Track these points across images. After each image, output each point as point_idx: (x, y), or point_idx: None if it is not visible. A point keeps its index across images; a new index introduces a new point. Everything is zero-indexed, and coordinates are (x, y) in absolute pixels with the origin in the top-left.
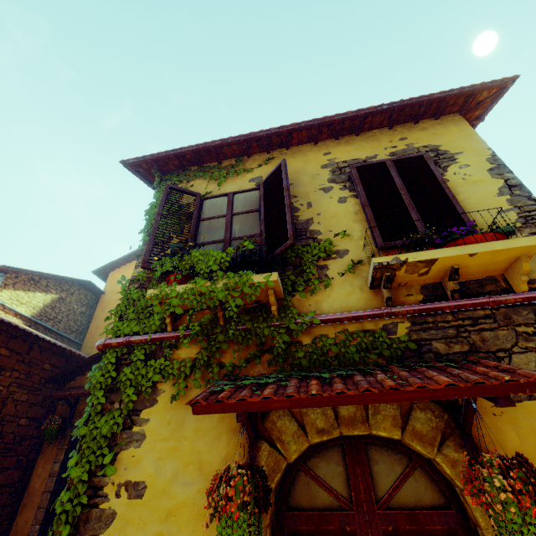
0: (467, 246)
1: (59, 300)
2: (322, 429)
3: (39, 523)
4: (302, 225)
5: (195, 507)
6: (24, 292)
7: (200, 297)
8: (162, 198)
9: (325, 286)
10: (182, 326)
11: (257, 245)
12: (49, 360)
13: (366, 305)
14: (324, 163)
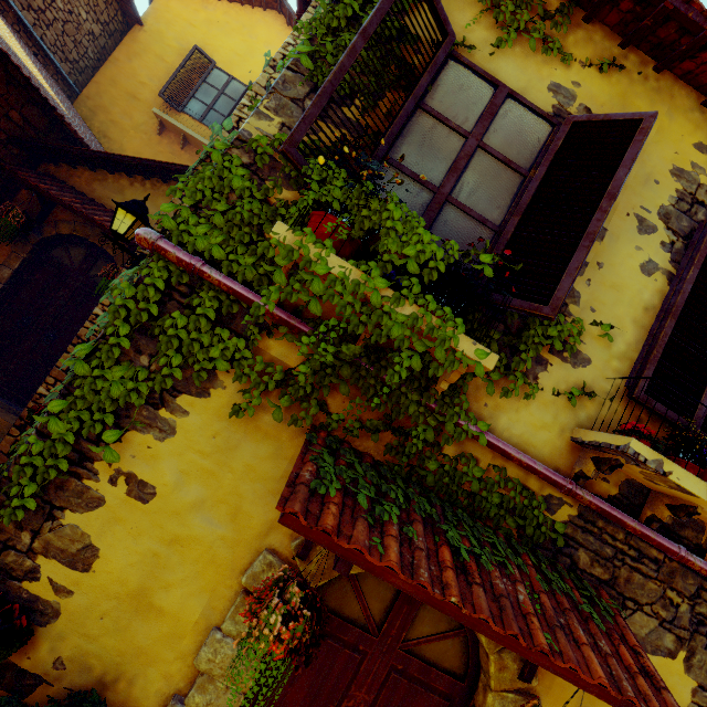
0: None
1: None
2: None
3: None
4: None
5: (211, 551)
6: None
7: (361, 308)
8: None
9: (526, 395)
10: (309, 339)
11: (497, 275)
12: (21, 107)
13: (550, 456)
14: (683, 166)
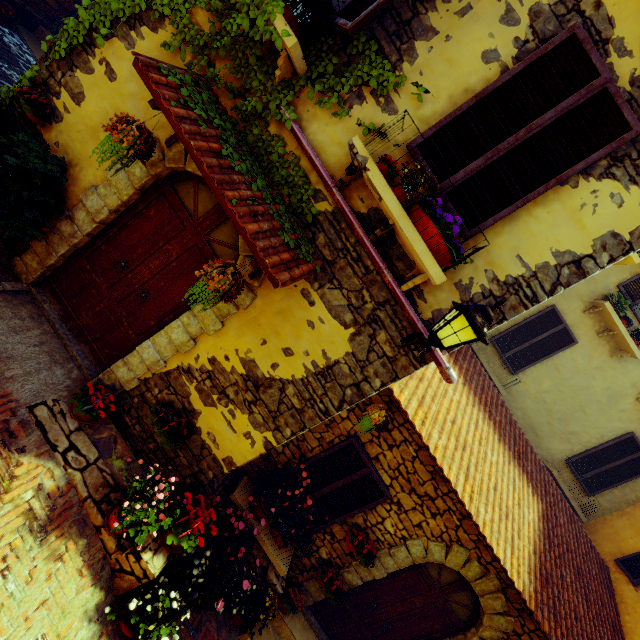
0: (408, 221)
1: None
2: None
3: None
4: (418, 28)
5: None
6: None
7: None
8: None
9: (334, 113)
10: None
11: None
12: None
13: (333, 165)
14: None
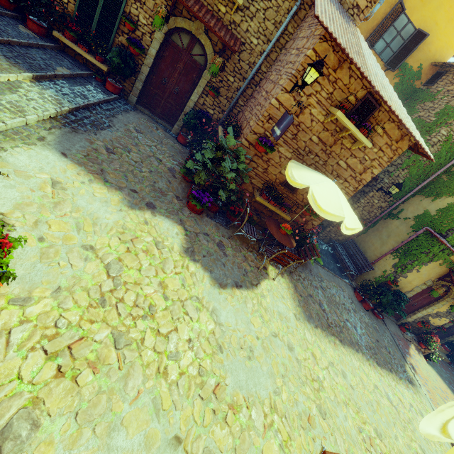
0: None
1: None
2: (449, 284)
3: None
4: None
5: (422, 279)
6: None
7: None
8: None
9: None
10: None
11: None
12: None
13: None
14: None
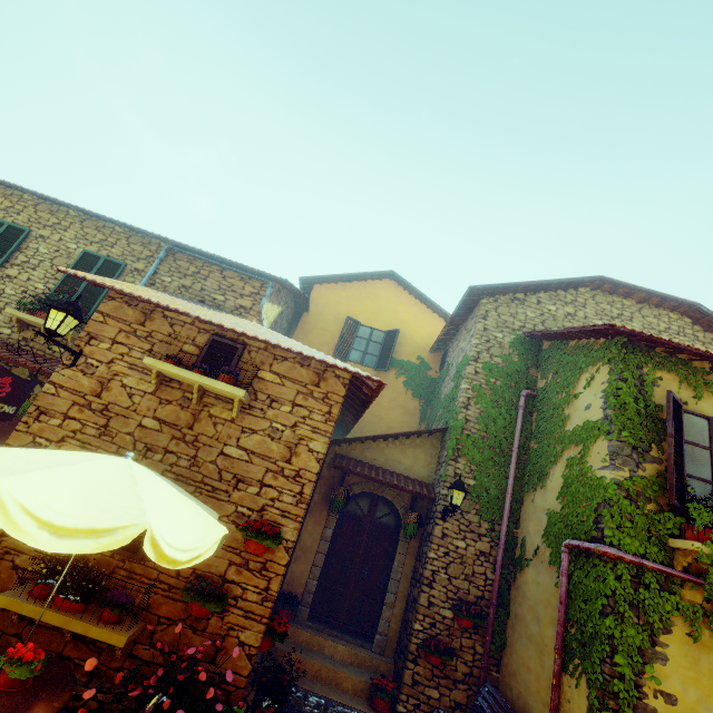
0: None
1: (280, 314)
2: None
3: (317, 580)
4: None
5: None
6: (271, 304)
7: None
8: (672, 412)
9: None
10: None
11: None
12: None
13: None
14: None
